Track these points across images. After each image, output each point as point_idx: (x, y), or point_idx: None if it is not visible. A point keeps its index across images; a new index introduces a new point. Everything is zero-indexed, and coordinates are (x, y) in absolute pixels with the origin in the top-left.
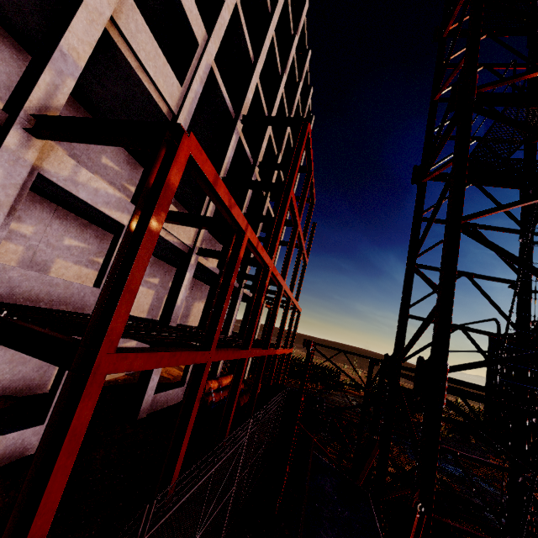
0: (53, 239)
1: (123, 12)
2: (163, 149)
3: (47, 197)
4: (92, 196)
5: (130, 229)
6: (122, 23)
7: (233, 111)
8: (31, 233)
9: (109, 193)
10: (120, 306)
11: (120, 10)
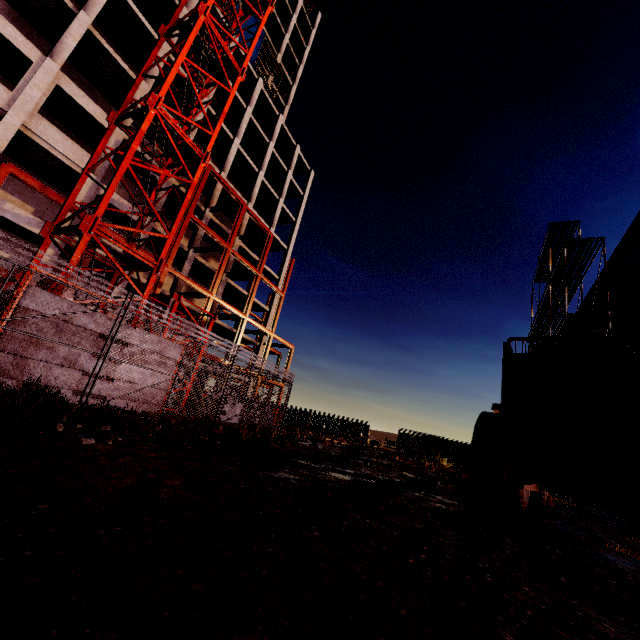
0: (25, 263)
1: (33, 122)
2: None
3: (18, 235)
4: (15, 218)
5: None
6: (33, 128)
7: None
8: (9, 257)
9: (30, 218)
10: None
11: (31, 121)
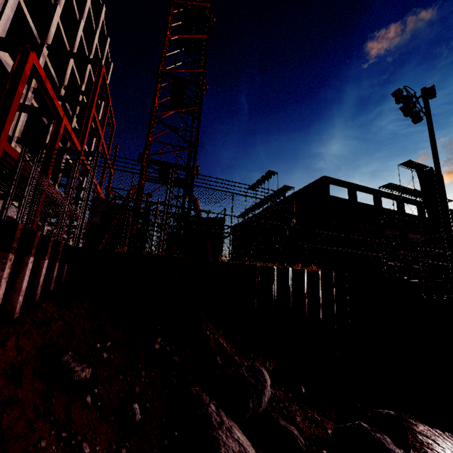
0: None
1: None
2: (19, 55)
3: None
4: None
5: (6, 88)
6: None
7: (38, 38)
8: None
9: None
10: (8, 120)
11: None
